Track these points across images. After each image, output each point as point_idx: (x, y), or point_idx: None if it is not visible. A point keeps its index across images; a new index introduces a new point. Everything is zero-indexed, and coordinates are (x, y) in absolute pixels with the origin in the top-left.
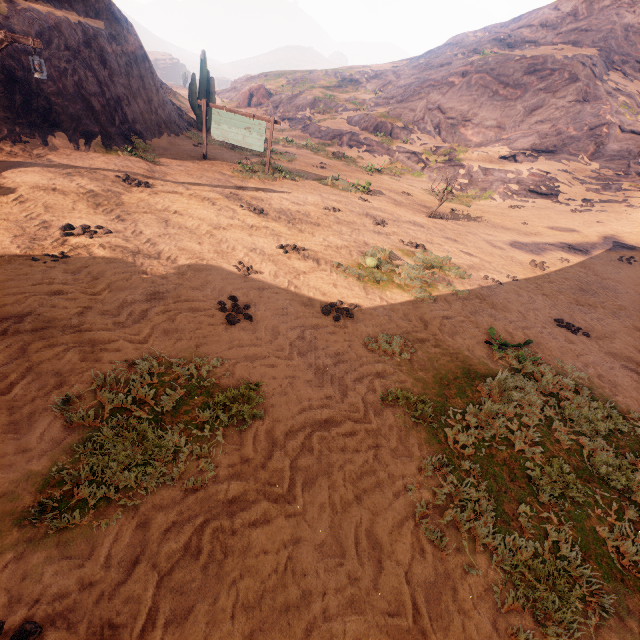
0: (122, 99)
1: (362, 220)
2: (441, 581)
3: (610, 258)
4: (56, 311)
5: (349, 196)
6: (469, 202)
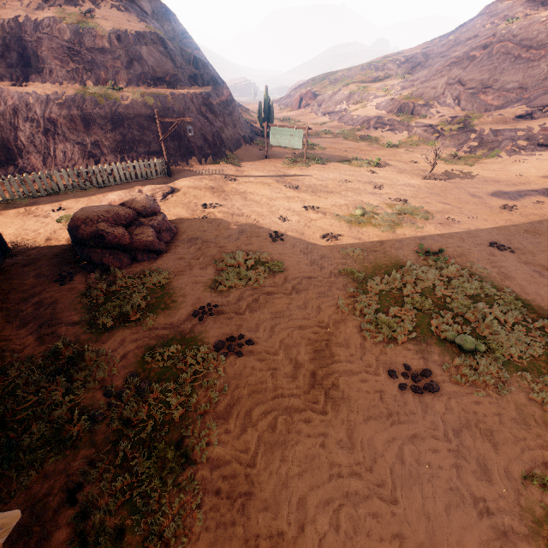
0: (220, 130)
1: (365, 187)
2: (342, 320)
3: None
4: (207, 237)
5: (361, 170)
6: (474, 162)
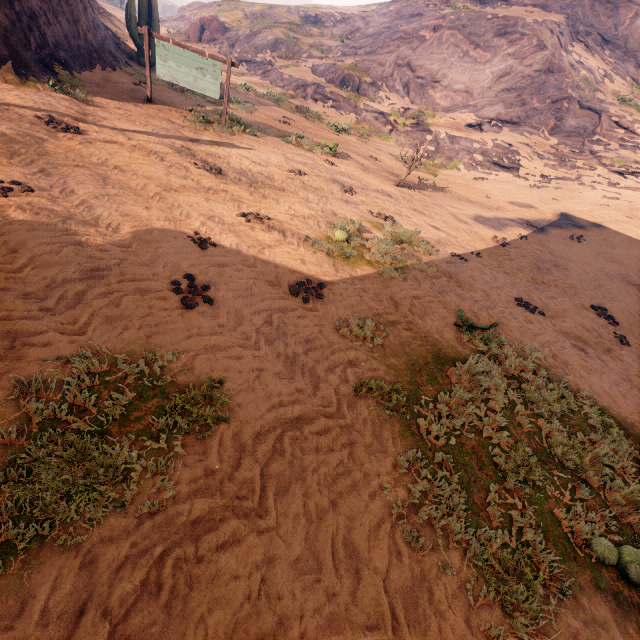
0: (38, 15)
1: (329, 186)
2: (418, 584)
3: (563, 236)
4: None
5: (315, 158)
6: (435, 171)
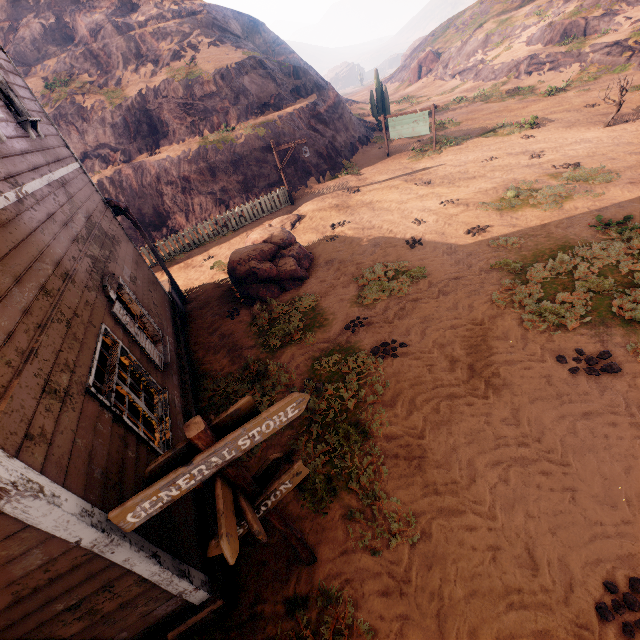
0: (333, 139)
1: (518, 160)
2: (498, 315)
3: None
4: (342, 257)
5: (511, 139)
6: None
